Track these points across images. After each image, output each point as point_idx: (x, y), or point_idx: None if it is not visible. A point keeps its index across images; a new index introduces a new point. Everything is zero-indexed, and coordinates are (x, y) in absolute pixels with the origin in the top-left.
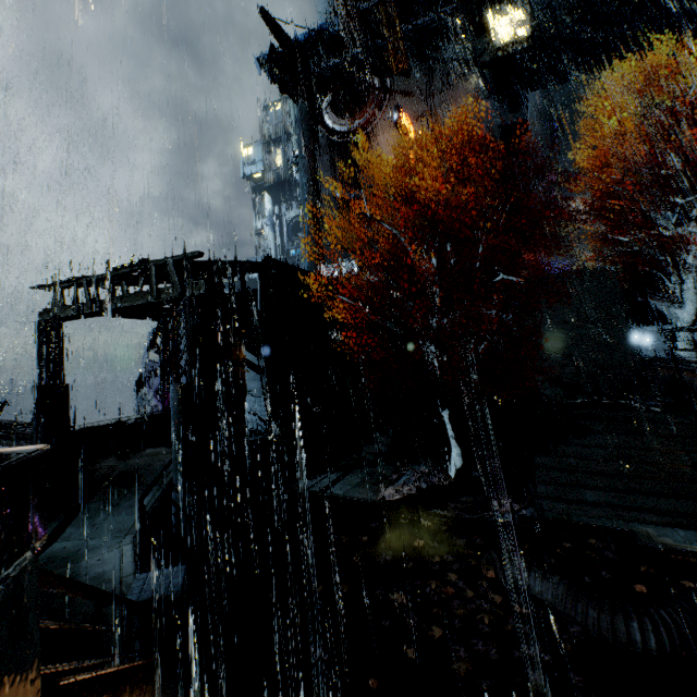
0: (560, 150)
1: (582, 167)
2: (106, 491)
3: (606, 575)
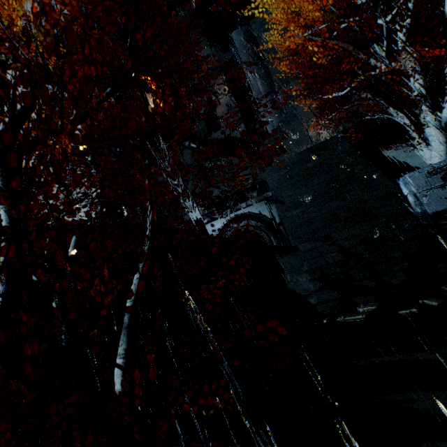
0: (268, 66)
1: (289, 73)
2: None
3: None
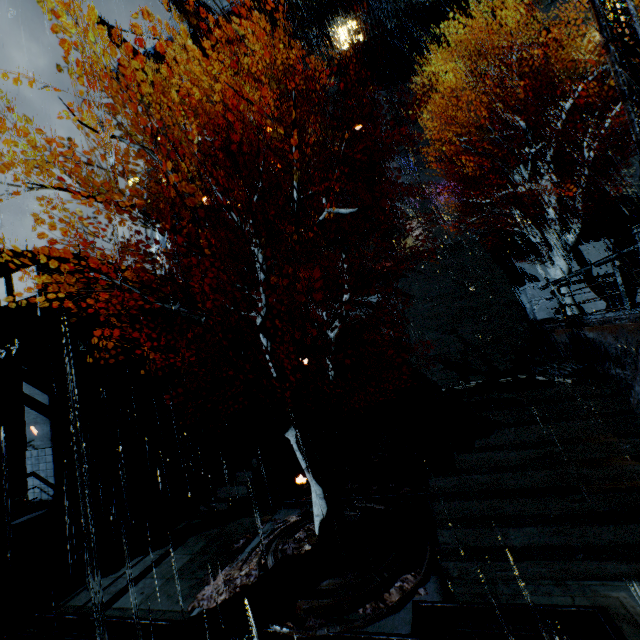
0: (412, 142)
1: (434, 154)
2: None
3: None
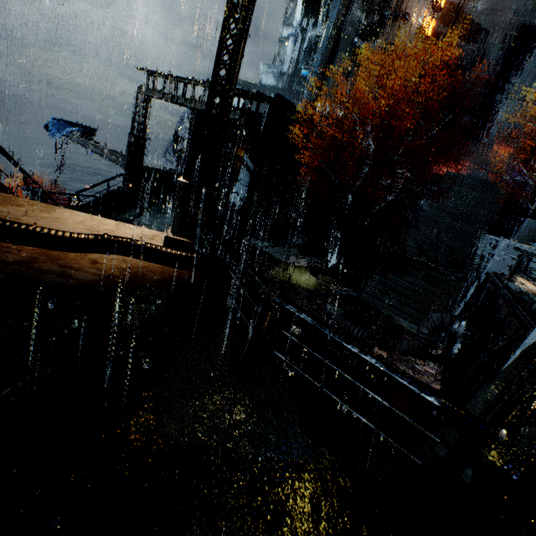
0: None
1: None
2: (159, 205)
3: (364, 320)
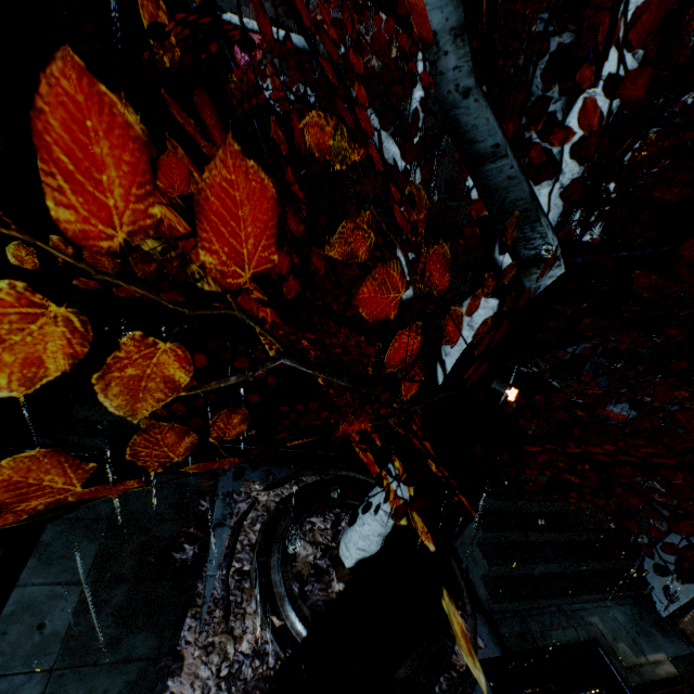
0: None
1: None
2: None
3: None
